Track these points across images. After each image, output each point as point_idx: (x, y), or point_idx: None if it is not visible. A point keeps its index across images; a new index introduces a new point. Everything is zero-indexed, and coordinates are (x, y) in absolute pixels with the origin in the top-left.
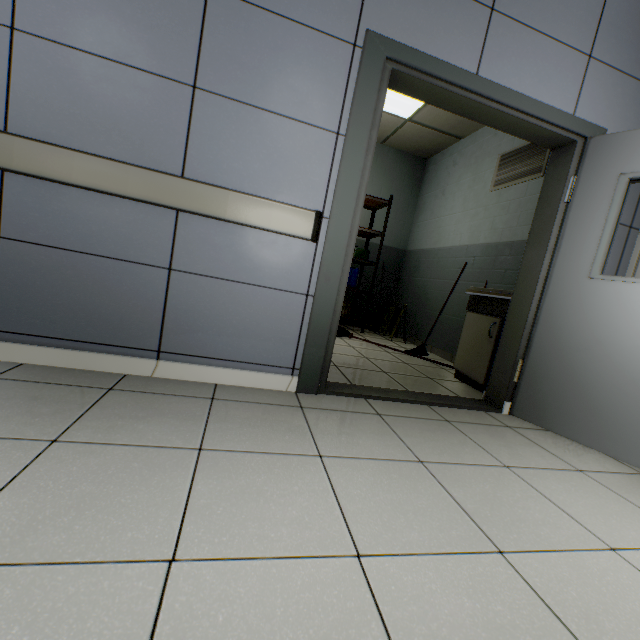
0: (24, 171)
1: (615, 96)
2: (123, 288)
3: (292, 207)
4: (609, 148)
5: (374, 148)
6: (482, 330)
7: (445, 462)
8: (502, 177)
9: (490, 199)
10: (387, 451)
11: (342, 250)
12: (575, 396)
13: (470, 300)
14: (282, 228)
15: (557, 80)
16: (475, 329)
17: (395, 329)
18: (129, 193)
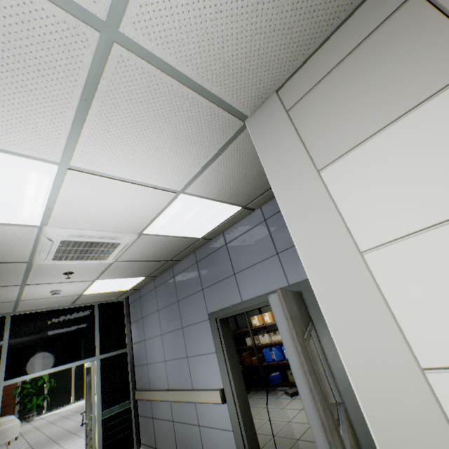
0: (171, 400)
1: None
2: (193, 435)
3: (213, 390)
4: None
5: (226, 351)
6: None
7: None
8: None
9: None
10: None
11: (233, 404)
12: None
13: None
14: (213, 400)
15: (270, 275)
16: None
17: None
18: (184, 400)
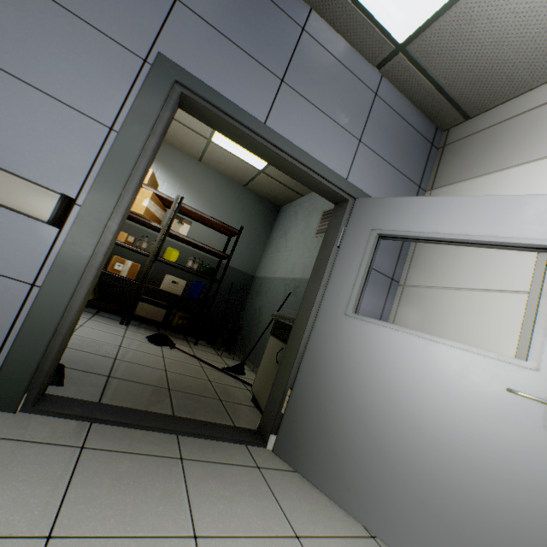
0: None
1: (379, 175)
2: None
3: (29, 182)
4: (367, 208)
5: (152, 153)
6: (275, 354)
7: (96, 535)
8: (322, 228)
9: (313, 243)
10: (6, 517)
11: (91, 242)
12: (325, 435)
13: (274, 324)
14: (8, 201)
15: (334, 149)
16: (271, 353)
17: (226, 345)
18: None
